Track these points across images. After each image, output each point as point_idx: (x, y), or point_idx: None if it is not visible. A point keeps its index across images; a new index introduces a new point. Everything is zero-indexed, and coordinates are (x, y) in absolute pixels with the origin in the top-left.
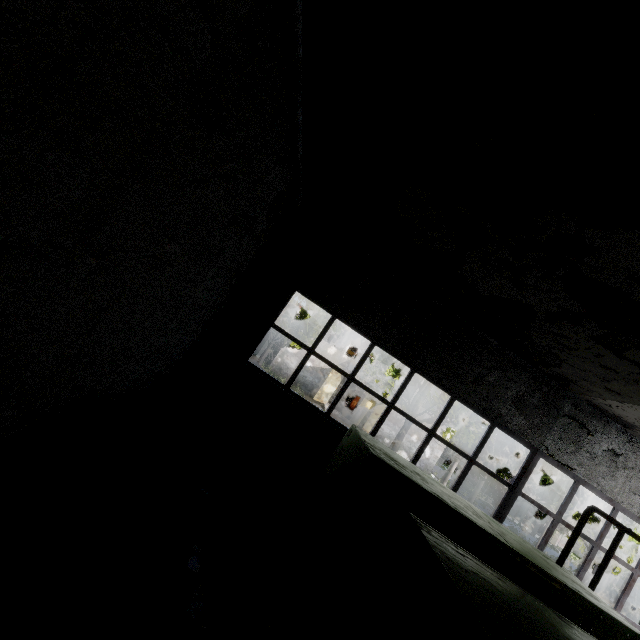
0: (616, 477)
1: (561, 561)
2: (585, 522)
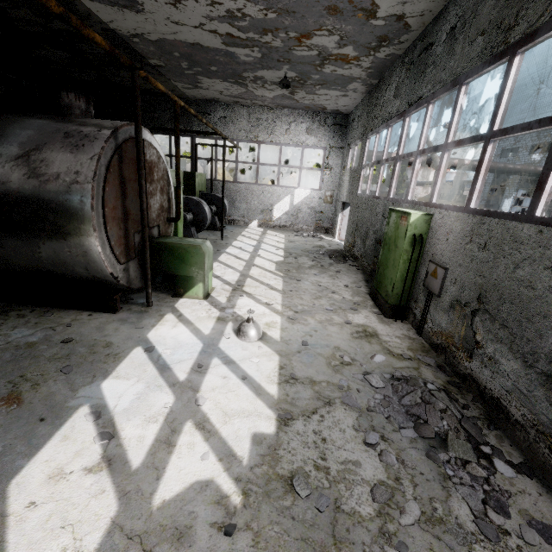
0: (230, 128)
1: (195, 170)
2: (196, 151)
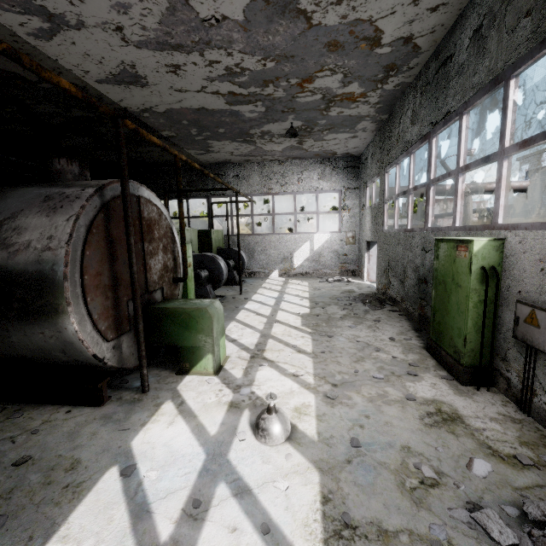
0: (243, 185)
1: (212, 228)
2: (211, 210)
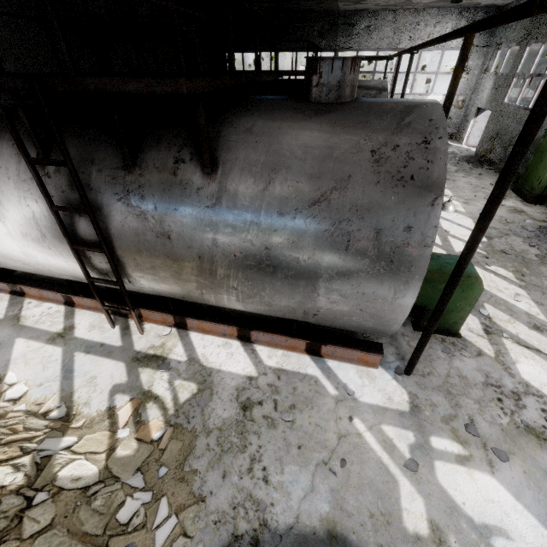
0: (372, 37)
1: None
2: None
